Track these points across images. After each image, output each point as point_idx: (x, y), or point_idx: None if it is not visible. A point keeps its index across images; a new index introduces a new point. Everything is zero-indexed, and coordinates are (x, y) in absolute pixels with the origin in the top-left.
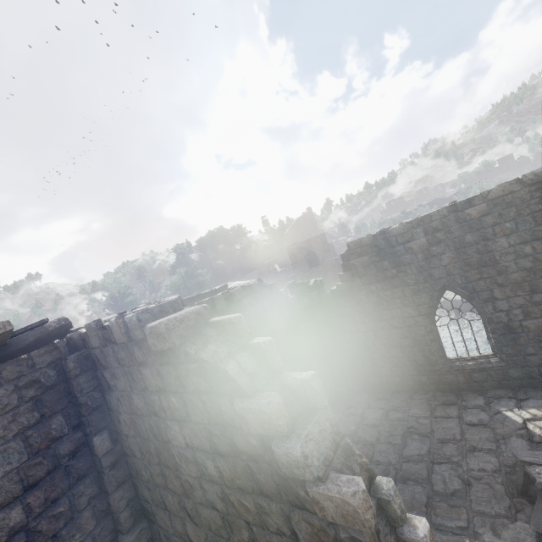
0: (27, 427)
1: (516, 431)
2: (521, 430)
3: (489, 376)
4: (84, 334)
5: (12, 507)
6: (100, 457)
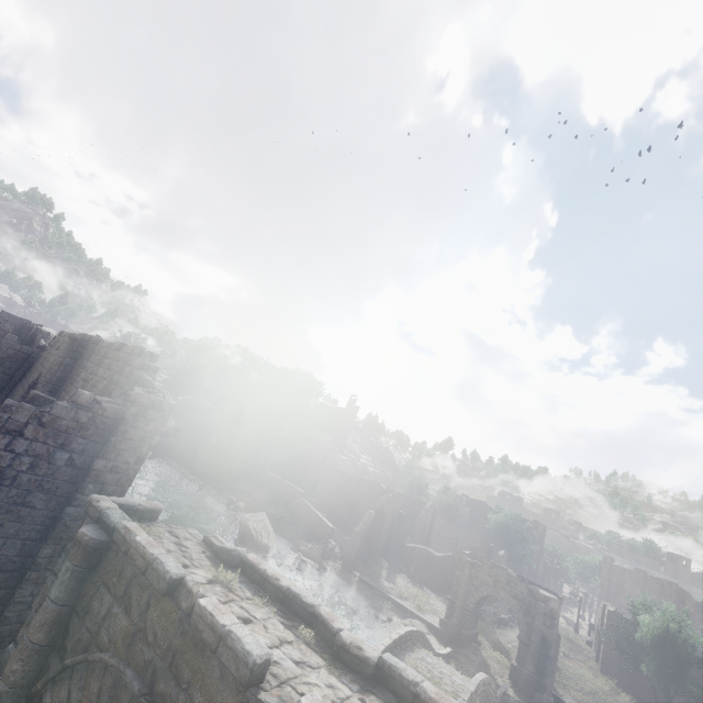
0: None
1: None
2: None
3: None
4: None
5: None
6: None
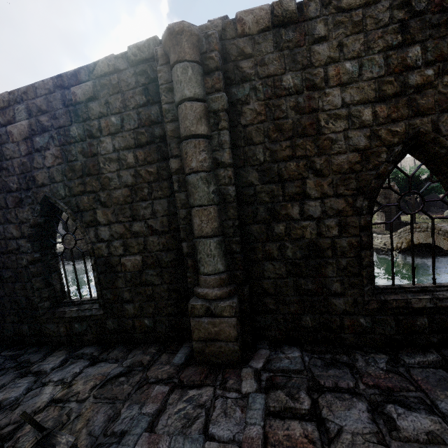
0: None
1: (6, 427)
2: (14, 425)
3: (88, 327)
4: None
5: None
6: None
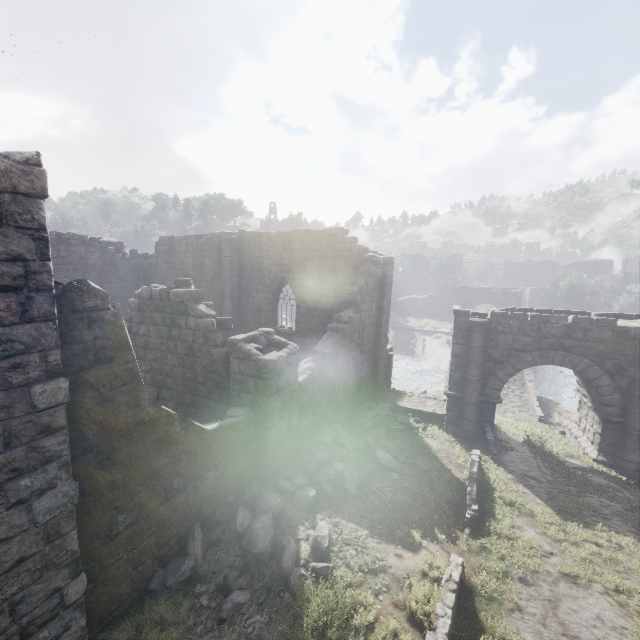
0: None
1: None
2: None
3: None
4: None
5: None
6: None
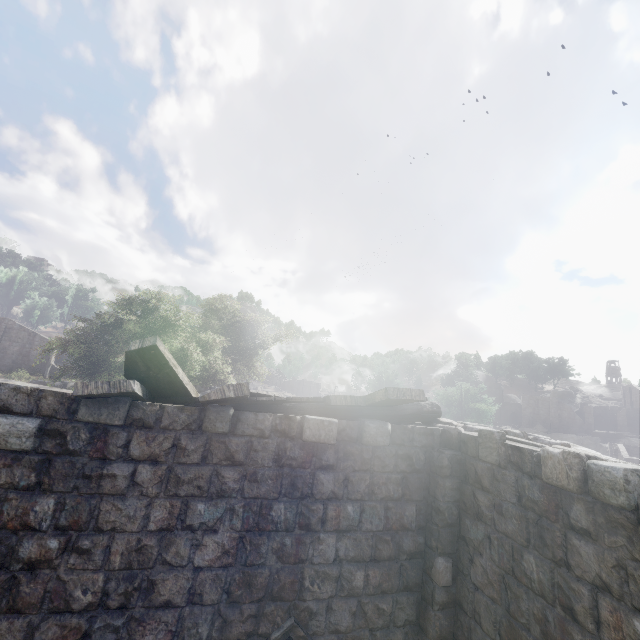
0: (391, 497)
1: None
2: None
3: None
4: (468, 436)
5: (359, 567)
6: (435, 584)
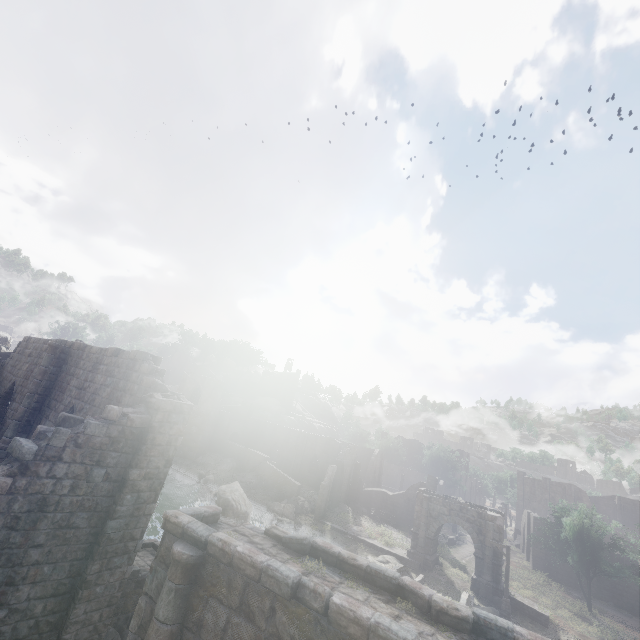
0: None
1: None
2: None
3: None
4: None
5: None
6: None
